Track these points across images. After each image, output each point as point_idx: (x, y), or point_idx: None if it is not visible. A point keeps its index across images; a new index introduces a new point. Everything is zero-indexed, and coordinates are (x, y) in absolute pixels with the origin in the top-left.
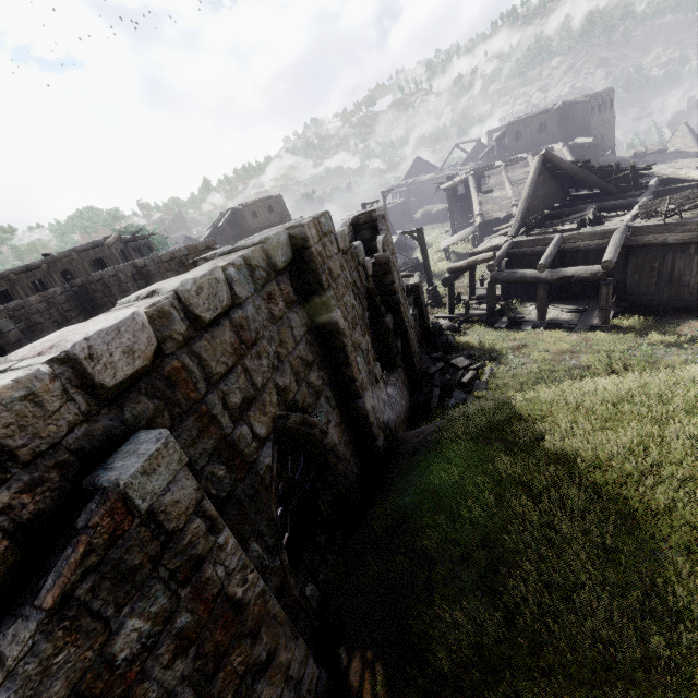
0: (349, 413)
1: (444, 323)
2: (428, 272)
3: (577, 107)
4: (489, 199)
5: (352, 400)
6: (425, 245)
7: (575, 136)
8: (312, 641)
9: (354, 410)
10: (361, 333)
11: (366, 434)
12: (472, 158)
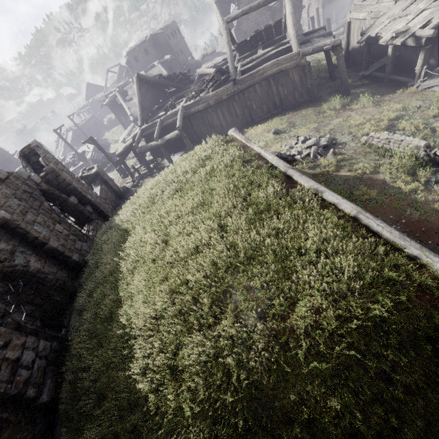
0: (47, 253)
1: (129, 185)
2: (110, 160)
3: (159, 36)
4: (132, 104)
5: (44, 247)
6: (100, 146)
7: (167, 54)
8: (54, 340)
9: (48, 250)
10: (34, 215)
11: (65, 258)
12: (122, 77)
